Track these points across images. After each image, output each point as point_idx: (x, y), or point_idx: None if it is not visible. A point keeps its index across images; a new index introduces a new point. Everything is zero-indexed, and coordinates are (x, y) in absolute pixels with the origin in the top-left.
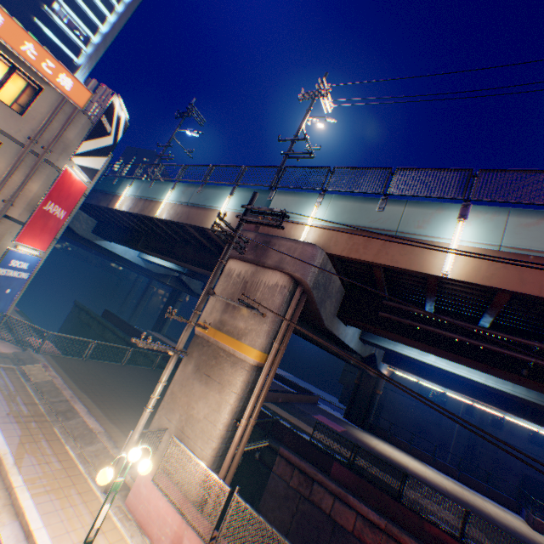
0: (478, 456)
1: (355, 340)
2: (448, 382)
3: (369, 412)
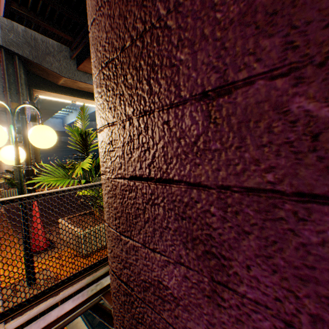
0: None
1: (60, 128)
2: None
3: None
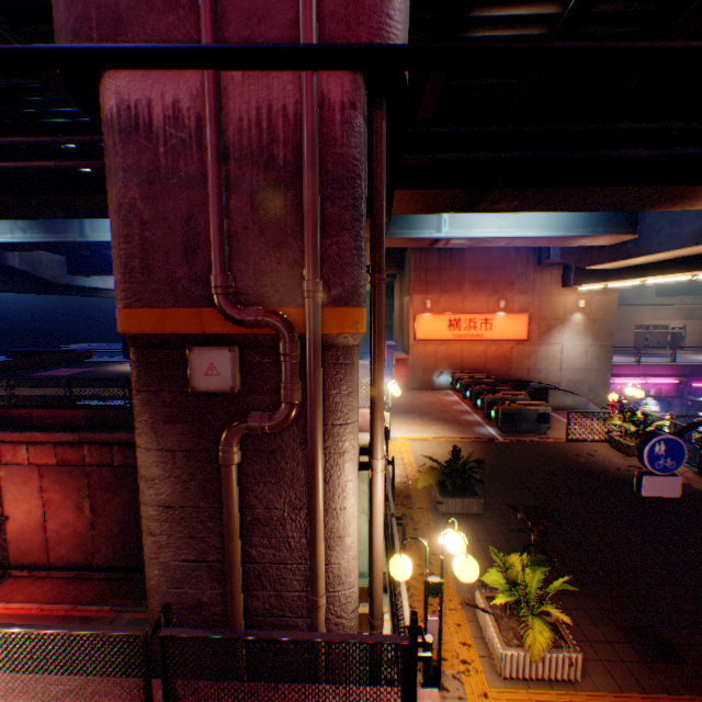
0: None
1: None
2: None
3: None
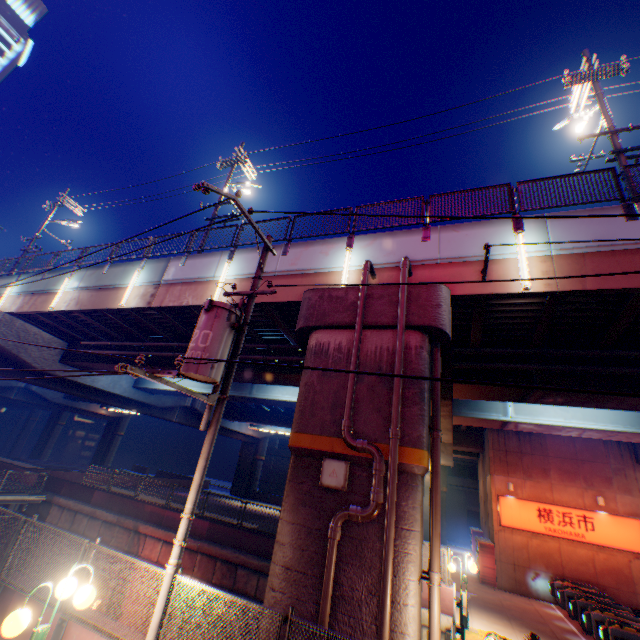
0: None
1: (126, 388)
2: (268, 418)
3: (252, 480)
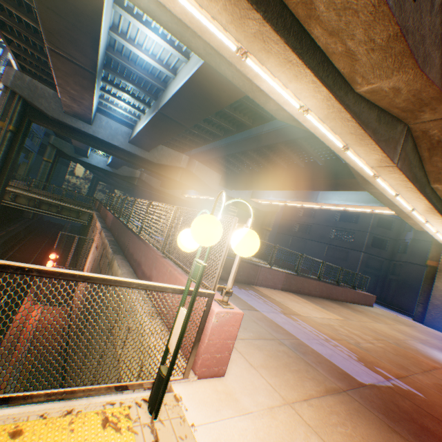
0: (388, 284)
1: (123, 142)
2: (246, 179)
3: None
